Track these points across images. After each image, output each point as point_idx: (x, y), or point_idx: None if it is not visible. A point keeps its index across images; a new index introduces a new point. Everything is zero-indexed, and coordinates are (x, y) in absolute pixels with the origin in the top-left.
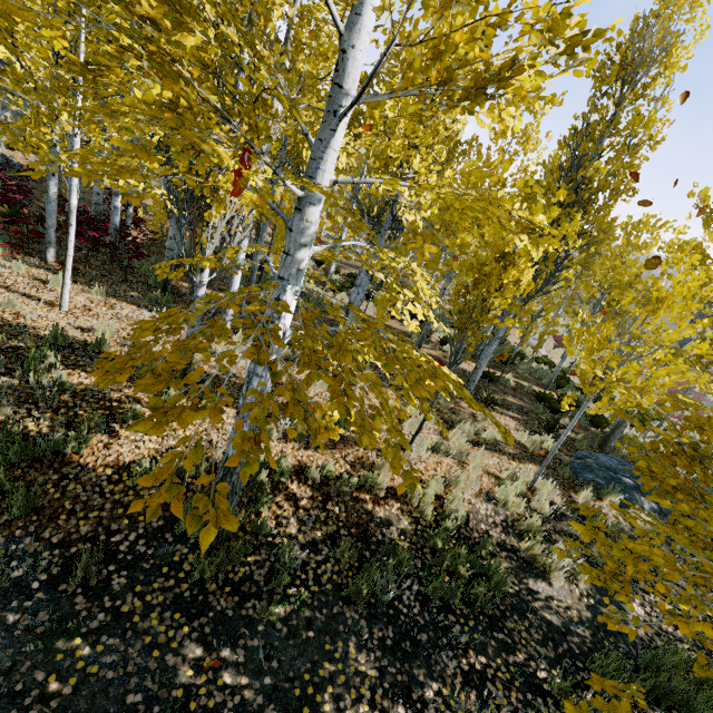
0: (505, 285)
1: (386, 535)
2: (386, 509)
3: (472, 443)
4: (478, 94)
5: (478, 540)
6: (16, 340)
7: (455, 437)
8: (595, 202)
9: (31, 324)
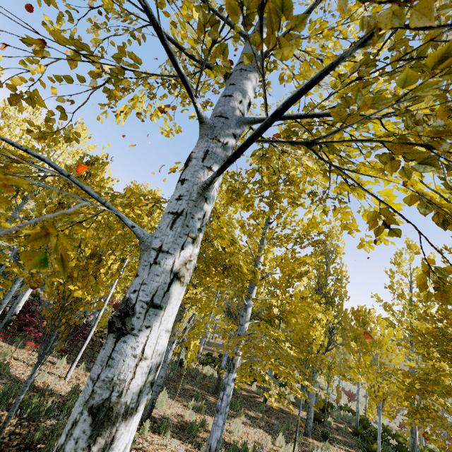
0: (315, 338)
1: None
2: None
3: None
4: (300, 277)
5: None
6: (51, 397)
7: None
8: (334, 301)
9: (53, 388)
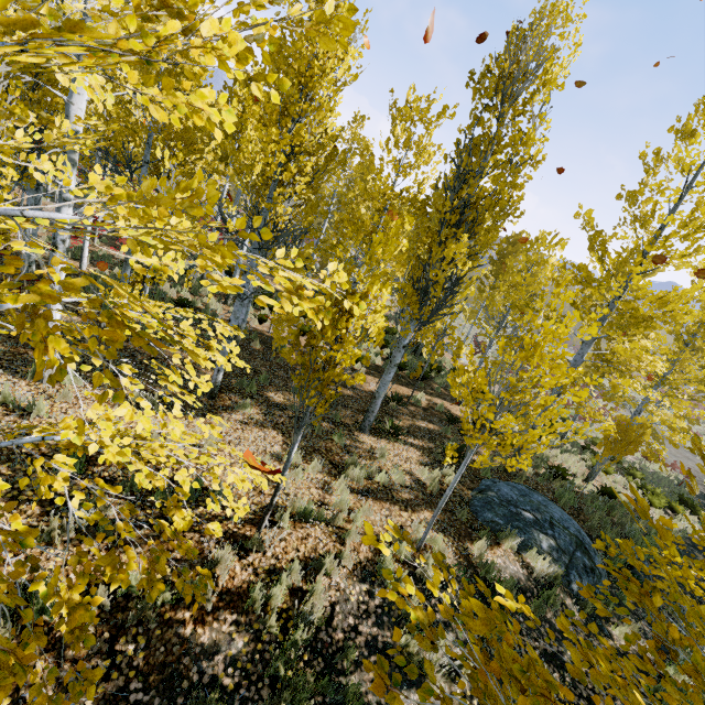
0: (343, 337)
1: (205, 672)
2: (213, 629)
3: (361, 493)
4: None
5: (342, 645)
6: None
7: (339, 489)
8: (483, 222)
9: None
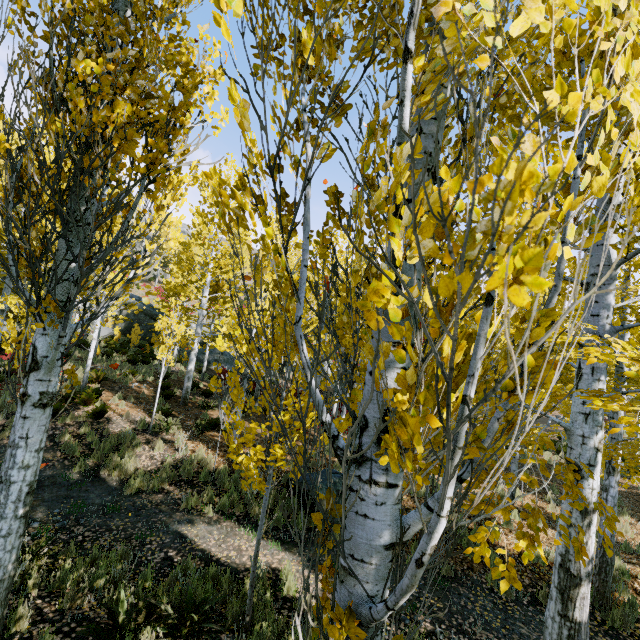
0: None
1: None
2: None
3: None
4: None
5: None
6: None
7: None
8: None
9: None
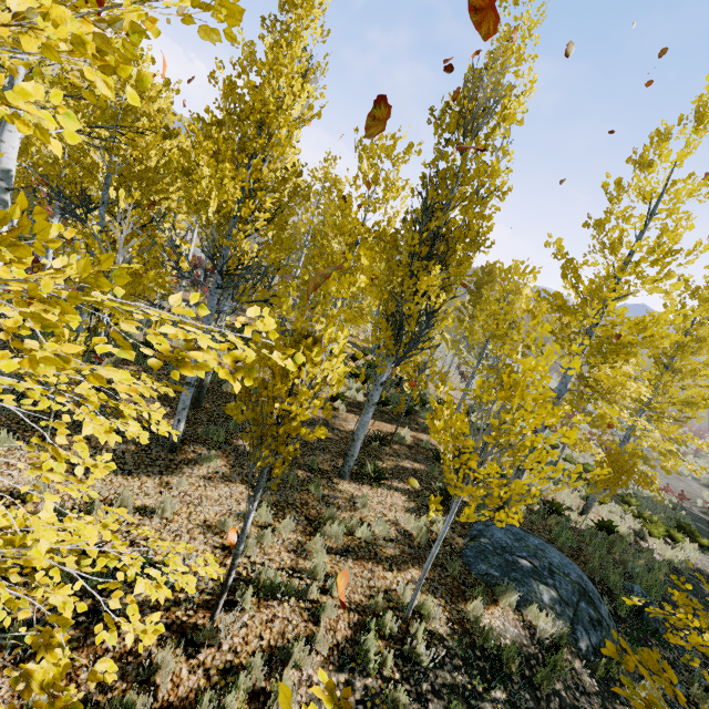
0: (296, 387)
1: None
2: None
3: (340, 553)
4: None
5: None
6: None
7: (314, 551)
8: (454, 253)
9: None
